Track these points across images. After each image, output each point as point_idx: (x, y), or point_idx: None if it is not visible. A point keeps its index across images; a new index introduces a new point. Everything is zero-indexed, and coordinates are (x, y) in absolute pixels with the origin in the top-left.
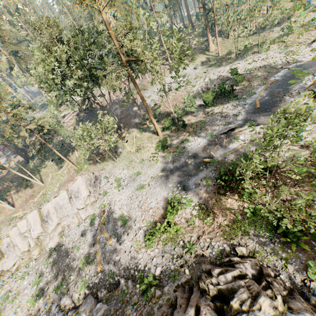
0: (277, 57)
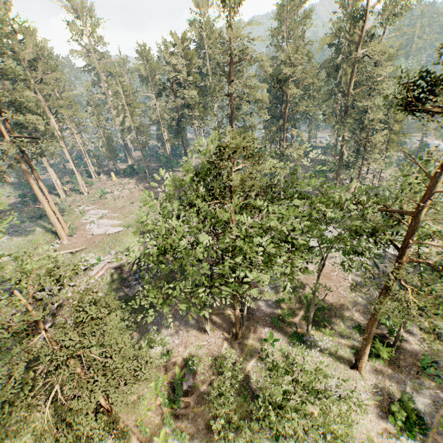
0: None
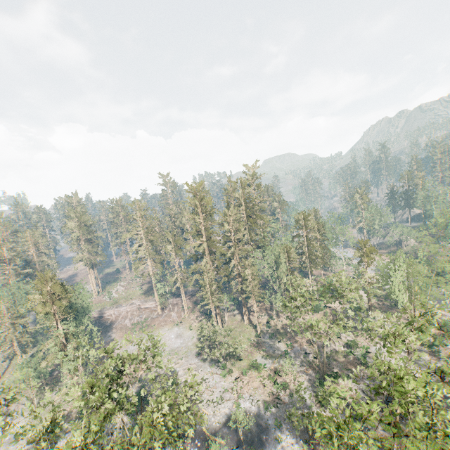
0: (212, 395)
